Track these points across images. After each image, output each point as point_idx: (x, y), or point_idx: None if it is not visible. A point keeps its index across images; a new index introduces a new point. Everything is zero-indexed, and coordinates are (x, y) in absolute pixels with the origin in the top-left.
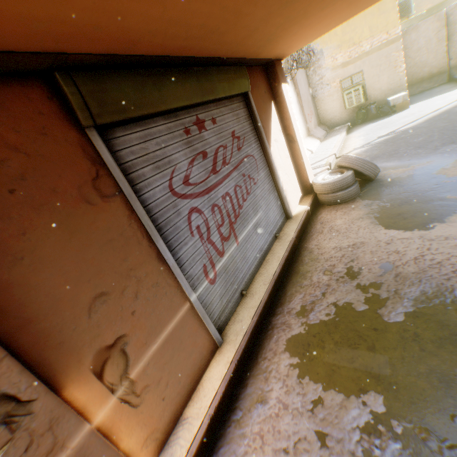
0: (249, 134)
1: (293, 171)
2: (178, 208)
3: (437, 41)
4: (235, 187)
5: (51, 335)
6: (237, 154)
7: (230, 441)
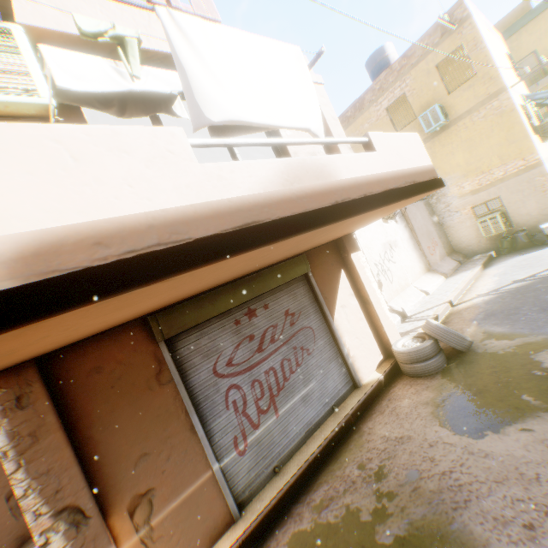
0: (307, 307)
1: (369, 332)
2: (218, 386)
3: None
4: (282, 361)
5: (111, 477)
6: (289, 329)
7: None
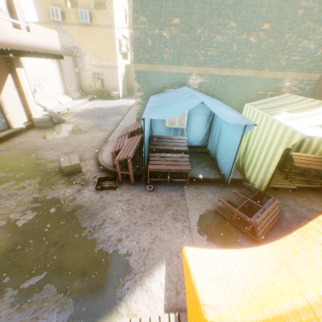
0: None
1: (22, 108)
2: None
3: None
4: None
5: None
6: None
7: None
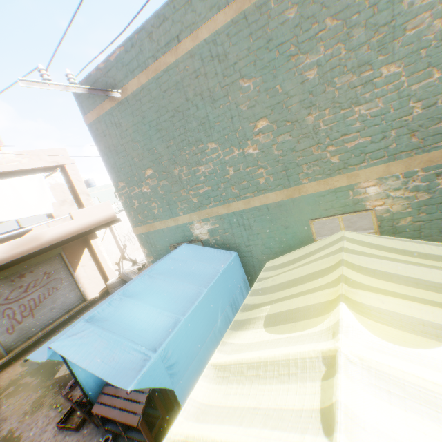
0: (60, 269)
1: (99, 276)
2: None
3: None
4: (40, 294)
5: None
6: (47, 280)
7: None
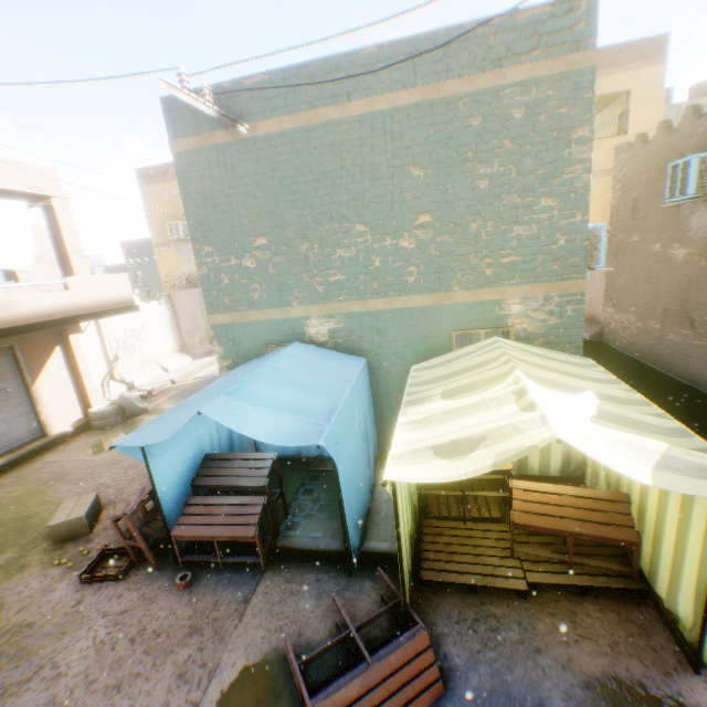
0: (8, 373)
1: (75, 397)
2: None
3: None
4: None
5: None
6: None
7: None
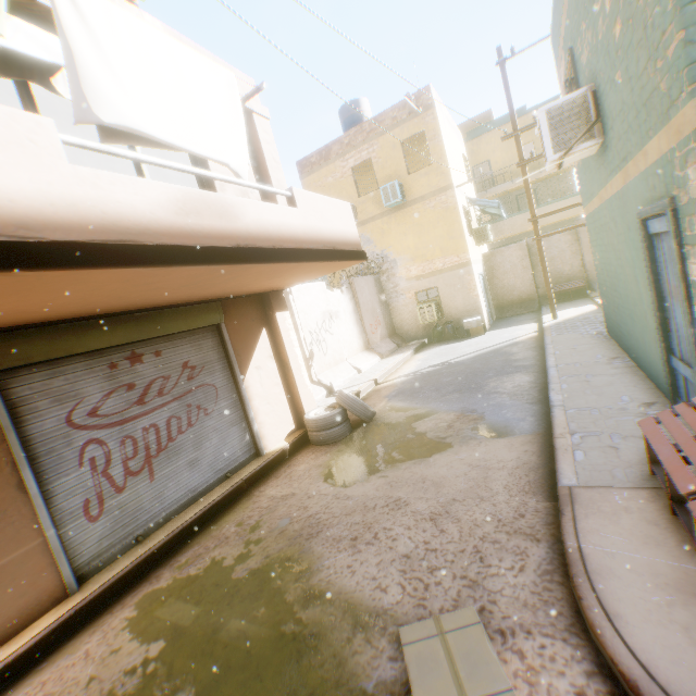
0: (214, 363)
1: (284, 399)
2: (72, 438)
3: (523, 267)
4: (170, 418)
5: None
6: (186, 384)
7: (15, 690)
